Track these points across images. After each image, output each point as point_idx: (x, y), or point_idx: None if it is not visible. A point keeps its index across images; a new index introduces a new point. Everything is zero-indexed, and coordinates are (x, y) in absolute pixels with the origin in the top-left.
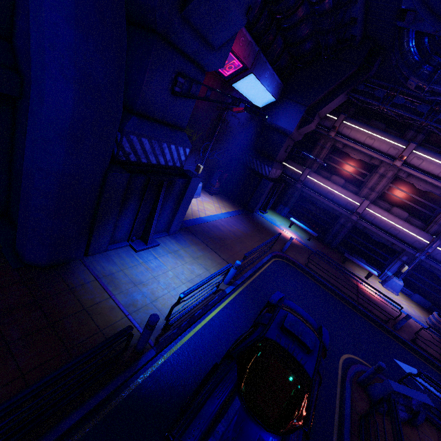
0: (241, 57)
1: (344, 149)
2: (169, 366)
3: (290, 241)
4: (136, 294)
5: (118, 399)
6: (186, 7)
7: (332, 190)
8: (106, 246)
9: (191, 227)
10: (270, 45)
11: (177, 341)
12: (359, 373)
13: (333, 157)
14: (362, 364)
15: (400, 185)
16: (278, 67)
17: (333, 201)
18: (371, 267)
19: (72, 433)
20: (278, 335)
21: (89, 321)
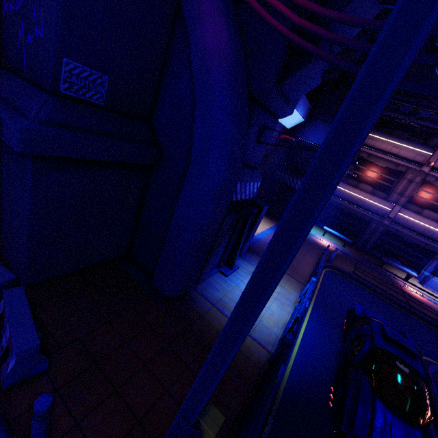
0: None
1: (369, 158)
2: (294, 376)
3: (336, 251)
4: None
5: (275, 406)
6: (283, 82)
7: (362, 198)
8: (207, 275)
9: (251, 246)
10: None
11: (290, 354)
12: (437, 372)
13: (359, 166)
14: (435, 364)
15: (429, 189)
16: (308, 93)
17: (363, 208)
18: (407, 268)
19: (260, 434)
20: (385, 345)
21: None
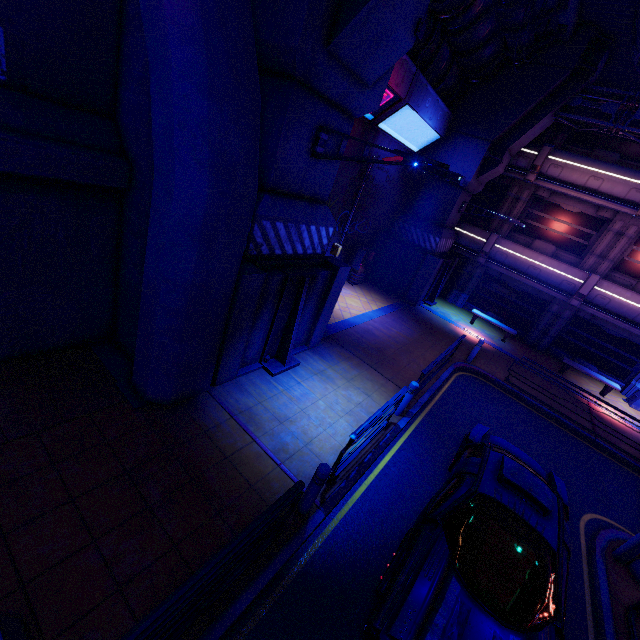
0: (392, 85)
1: (552, 198)
2: (343, 533)
3: (479, 346)
4: (284, 435)
5: (289, 577)
6: (334, 39)
7: (536, 263)
8: (236, 371)
9: (336, 334)
10: (432, 60)
11: (347, 498)
12: (614, 542)
13: (535, 212)
14: (616, 528)
15: None
16: (443, 89)
17: (539, 279)
18: (608, 377)
19: (244, 620)
20: (496, 490)
21: (236, 474)
